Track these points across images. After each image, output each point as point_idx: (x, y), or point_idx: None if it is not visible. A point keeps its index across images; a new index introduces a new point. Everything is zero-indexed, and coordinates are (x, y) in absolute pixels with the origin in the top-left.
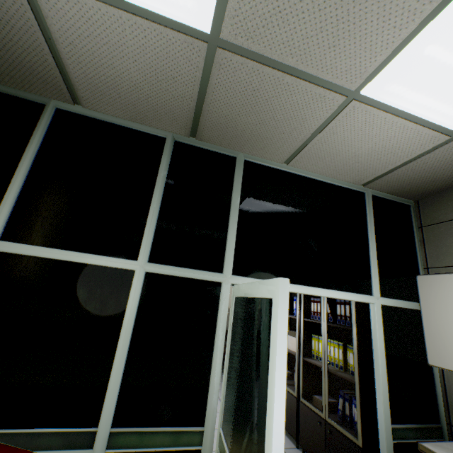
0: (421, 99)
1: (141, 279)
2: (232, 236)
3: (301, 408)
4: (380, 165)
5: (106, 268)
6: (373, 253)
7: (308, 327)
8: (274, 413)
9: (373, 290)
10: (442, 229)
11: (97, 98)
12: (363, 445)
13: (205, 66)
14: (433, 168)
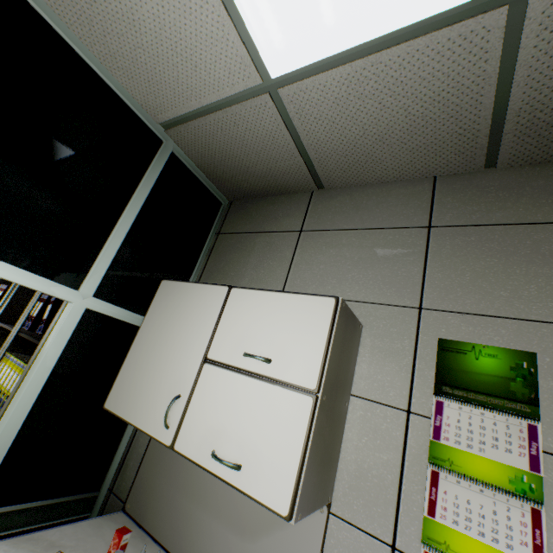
0: None
1: None
2: None
3: None
4: (181, 89)
5: None
6: (121, 229)
7: (5, 338)
8: None
9: (85, 282)
10: (234, 241)
11: None
12: None
13: None
14: (246, 145)
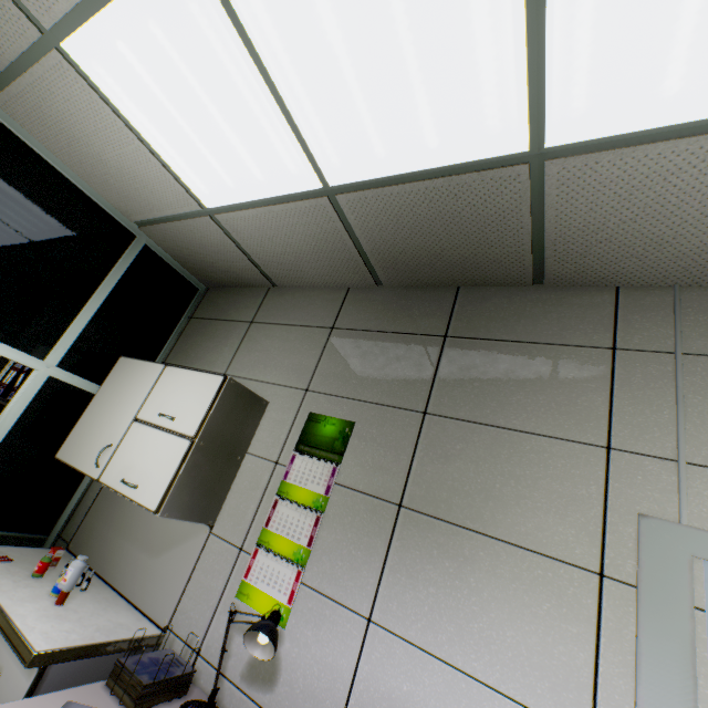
0: (147, 123)
1: None
2: None
3: None
4: (145, 203)
5: None
6: (88, 311)
7: None
8: None
9: (50, 354)
10: (201, 326)
11: None
12: None
13: None
14: (206, 247)
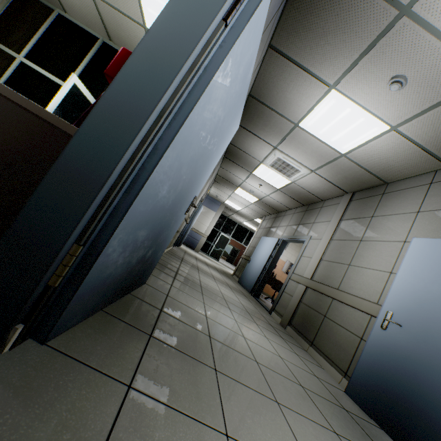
0: None
1: None
2: None
3: None
4: None
5: (55, 82)
6: None
7: None
8: (53, 100)
9: None
10: None
11: (71, 11)
12: None
13: (96, 4)
14: None
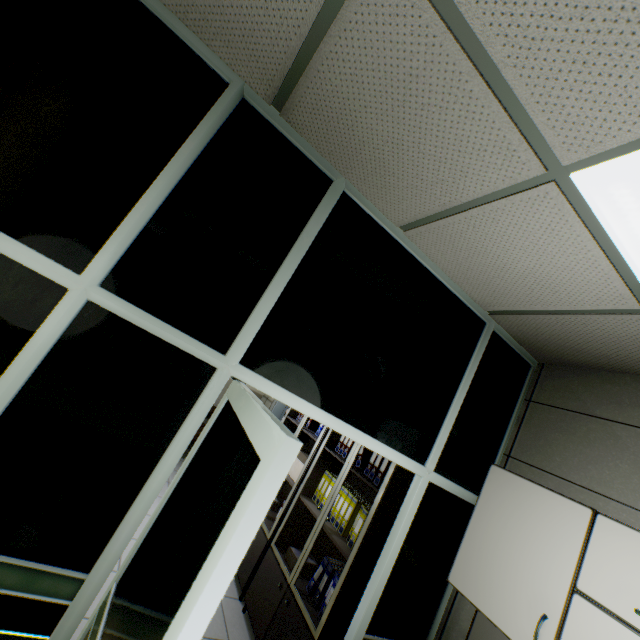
0: None
1: (73, 309)
2: (268, 303)
3: (267, 555)
4: (527, 298)
5: (12, 263)
6: (454, 411)
7: (326, 459)
8: None
9: (429, 459)
10: (553, 417)
11: None
12: (319, 639)
13: None
14: (590, 336)
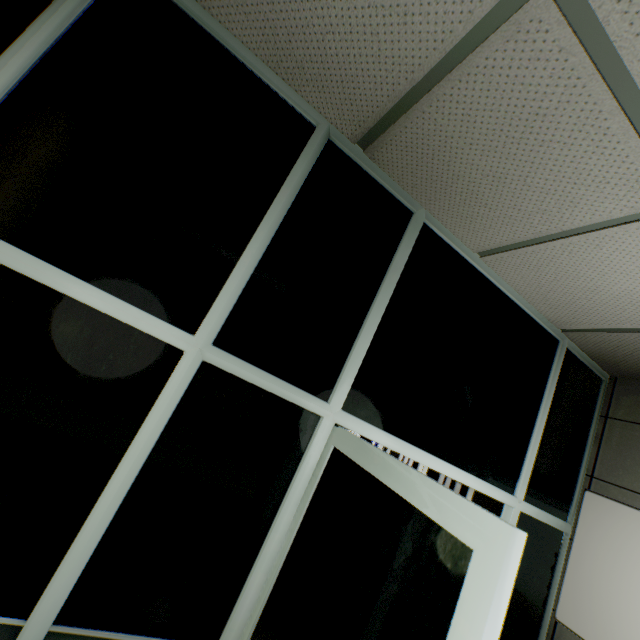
0: None
1: (190, 371)
2: (363, 344)
3: None
4: (615, 318)
5: (131, 330)
6: (537, 435)
7: None
8: None
9: (518, 488)
10: (638, 434)
11: None
12: None
13: (485, 19)
14: None
